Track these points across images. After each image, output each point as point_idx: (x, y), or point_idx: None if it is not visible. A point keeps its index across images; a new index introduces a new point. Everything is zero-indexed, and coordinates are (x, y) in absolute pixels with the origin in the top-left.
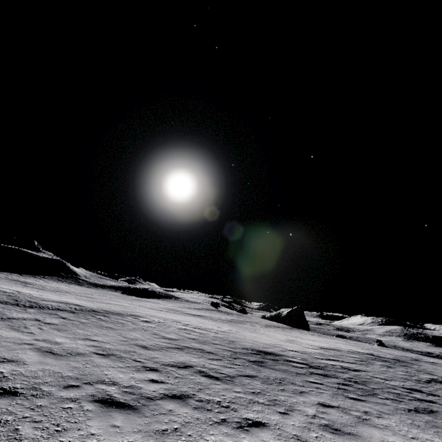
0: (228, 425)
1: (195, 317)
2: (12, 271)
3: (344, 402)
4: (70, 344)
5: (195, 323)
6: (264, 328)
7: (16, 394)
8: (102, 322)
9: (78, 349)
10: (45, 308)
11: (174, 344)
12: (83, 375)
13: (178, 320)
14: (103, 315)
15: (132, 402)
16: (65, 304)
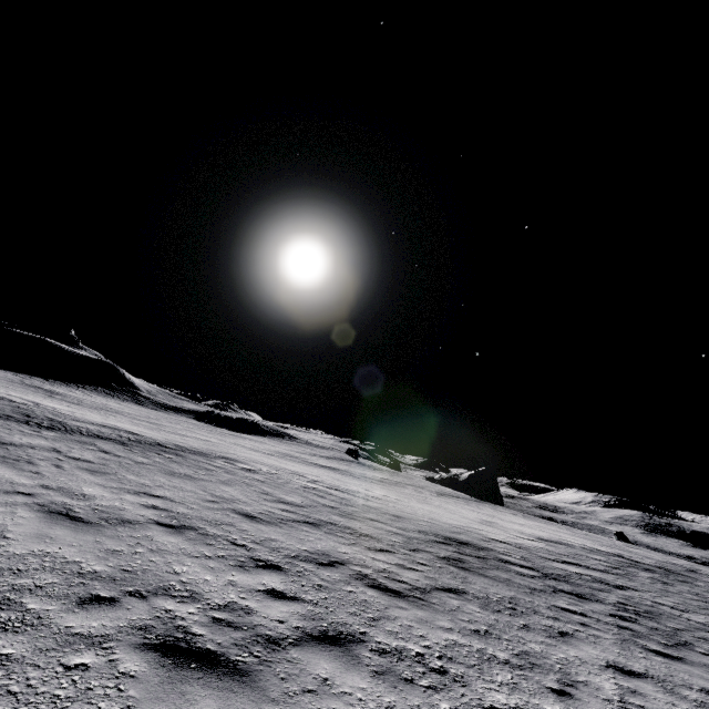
0: None
1: (325, 470)
2: (32, 373)
3: (650, 662)
4: (110, 502)
5: (327, 480)
6: (436, 497)
7: None
8: (173, 465)
9: (123, 512)
10: (76, 432)
11: (301, 514)
12: (128, 572)
13: (300, 472)
14: (175, 453)
15: (236, 651)
16: (113, 429)
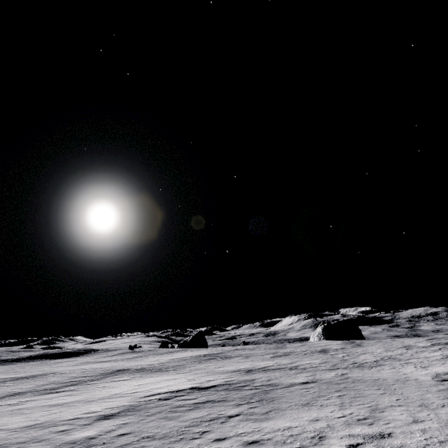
0: (77, 385)
1: (101, 363)
2: None
3: (127, 375)
4: (26, 386)
5: (96, 367)
6: (153, 356)
7: (22, 393)
8: (34, 379)
9: (30, 386)
10: None
11: (73, 377)
12: (36, 389)
13: (84, 368)
14: (33, 377)
15: (52, 388)
16: (4, 379)
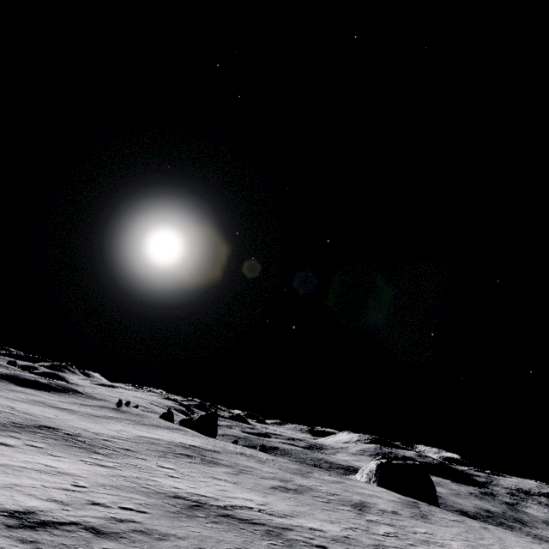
0: None
1: (52, 408)
2: None
3: (31, 438)
4: None
5: (33, 411)
6: (128, 424)
7: None
8: None
9: None
10: None
11: None
12: None
13: (18, 407)
14: None
15: None
16: None
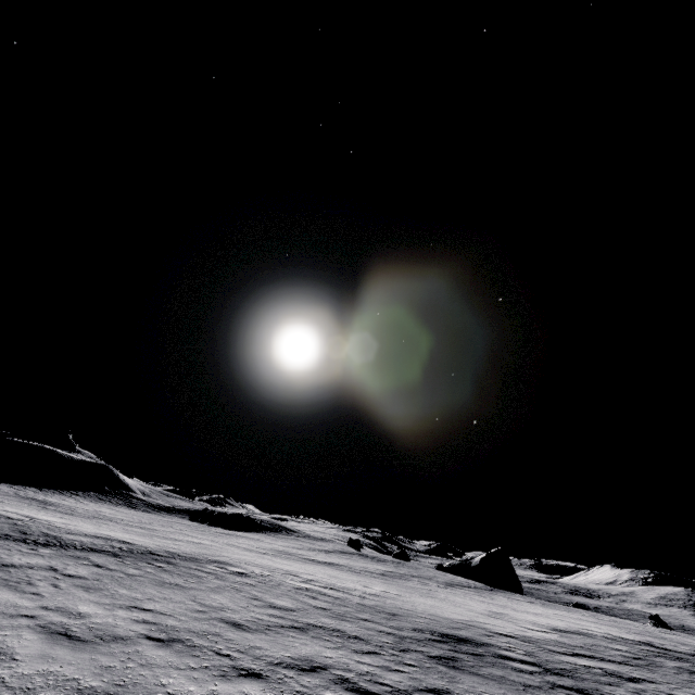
0: None
1: (322, 566)
2: (27, 484)
3: None
4: (103, 618)
5: (323, 578)
6: (444, 588)
7: None
8: (164, 575)
9: (116, 629)
10: (70, 547)
11: (289, 619)
12: (120, 686)
13: (294, 571)
14: (166, 561)
15: None
16: (105, 540)
